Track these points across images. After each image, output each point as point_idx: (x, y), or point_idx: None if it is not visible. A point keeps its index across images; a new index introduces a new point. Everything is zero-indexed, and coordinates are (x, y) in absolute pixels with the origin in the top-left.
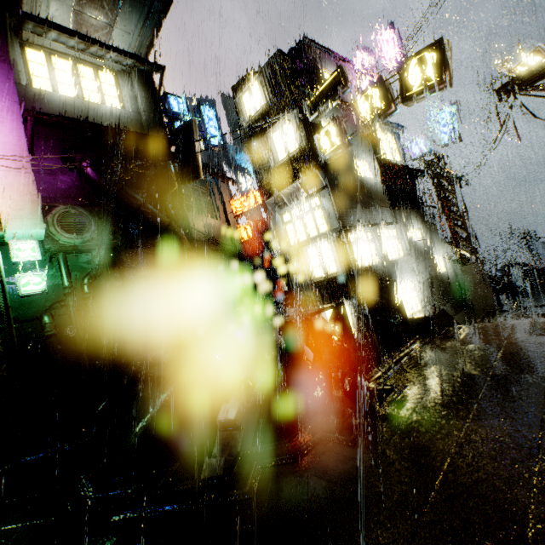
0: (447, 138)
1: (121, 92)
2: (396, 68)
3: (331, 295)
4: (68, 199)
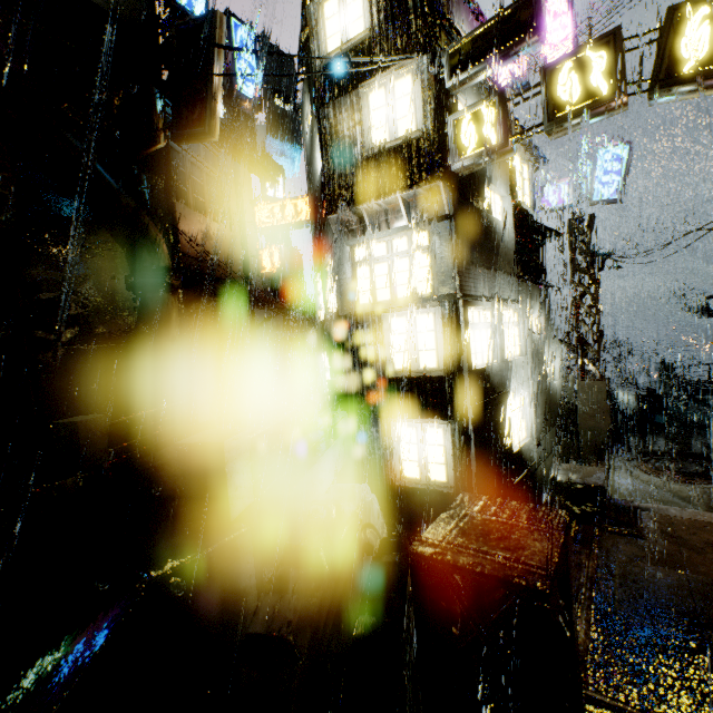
0: (603, 192)
1: None
2: None
3: (417, 406)
4: None
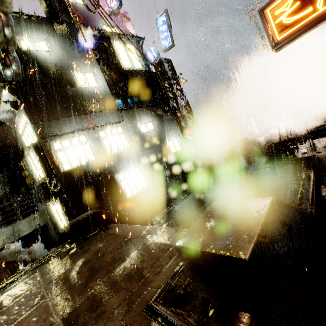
0: (165, 44)
1: None
2: None
3: (48, 196)
4: None
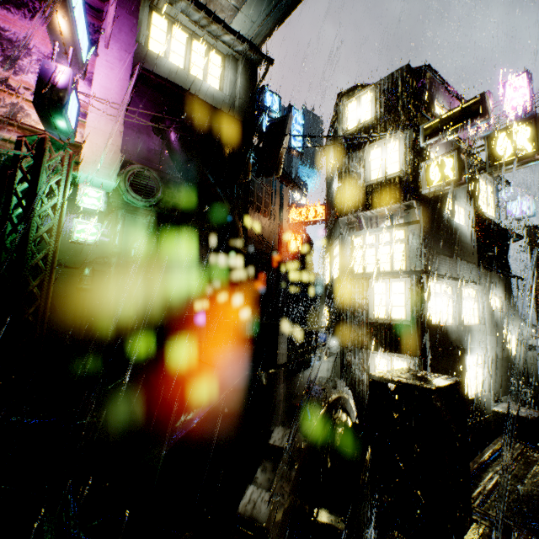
0: None
1: (224, 75)
2: (518, 118)
3: (389, 344)
4: (144, 161)
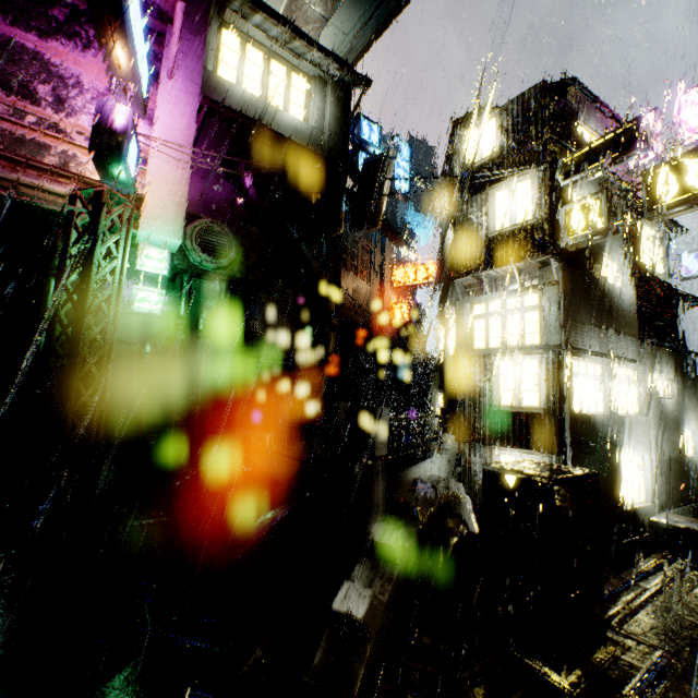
0: None
1: (309, 102)
2: (696, 143)
3: (518, 438)
4: (214, 213)
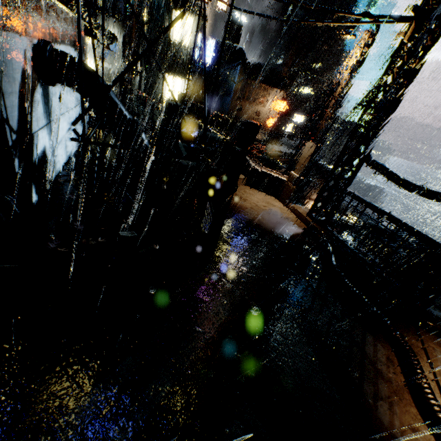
0: None
1: None
2: None
3: None
4: None
